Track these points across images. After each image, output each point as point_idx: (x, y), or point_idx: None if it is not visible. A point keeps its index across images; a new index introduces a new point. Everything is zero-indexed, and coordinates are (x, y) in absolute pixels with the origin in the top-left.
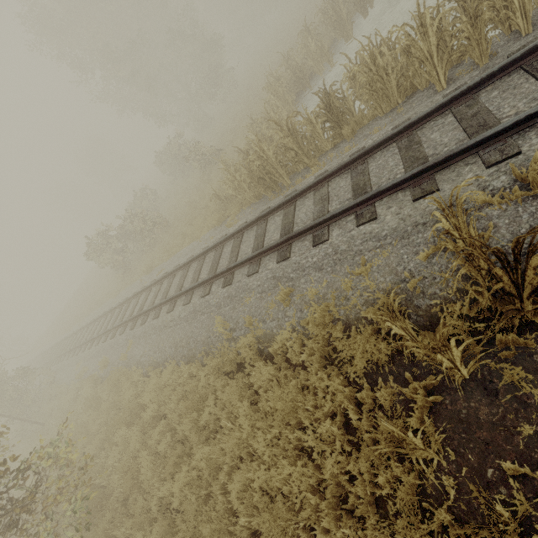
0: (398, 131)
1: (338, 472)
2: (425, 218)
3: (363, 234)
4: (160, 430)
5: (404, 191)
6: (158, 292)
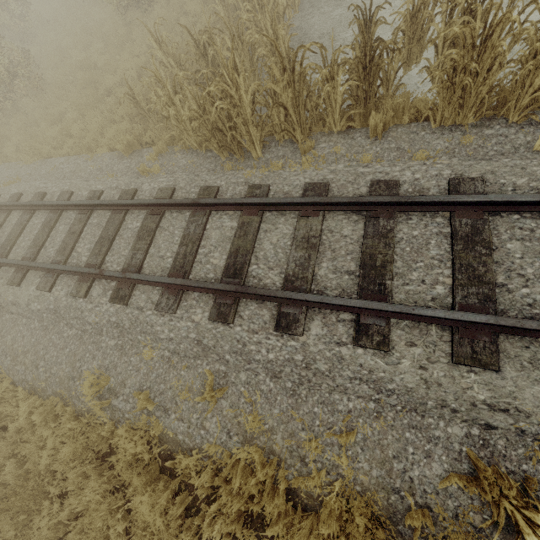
0: (467, 202)
1: None
2: (461, 405)
3: (360, 365)
4: None
5: (443, 327)
6: None
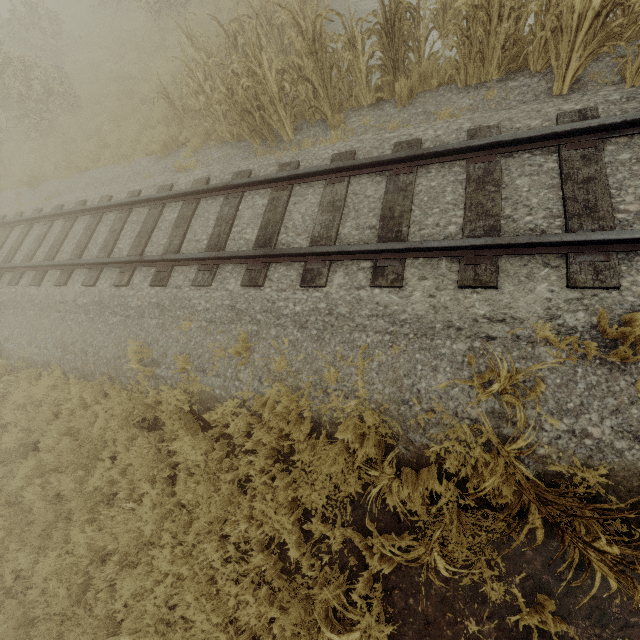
0: (478, 146)
1: (257, 621)
2: (464, 323)
3: (376, 303)
4: (27, 475)
5: (452, 260)
6: (44, 238)
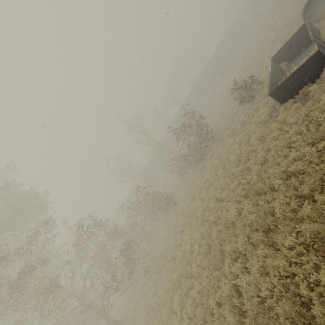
0: None
1: None
2: None
3: None
4: None
5: None
6: None
